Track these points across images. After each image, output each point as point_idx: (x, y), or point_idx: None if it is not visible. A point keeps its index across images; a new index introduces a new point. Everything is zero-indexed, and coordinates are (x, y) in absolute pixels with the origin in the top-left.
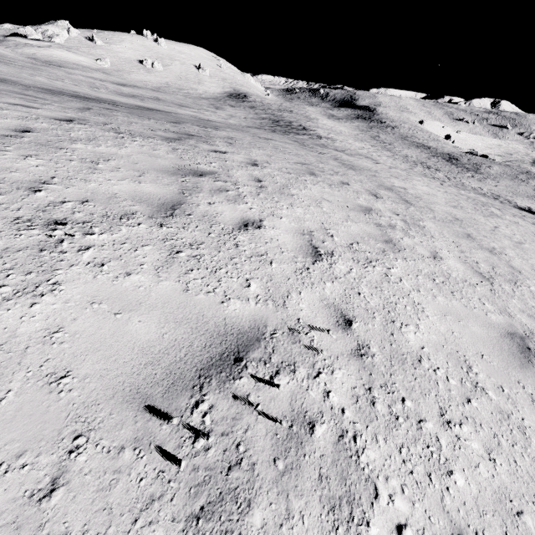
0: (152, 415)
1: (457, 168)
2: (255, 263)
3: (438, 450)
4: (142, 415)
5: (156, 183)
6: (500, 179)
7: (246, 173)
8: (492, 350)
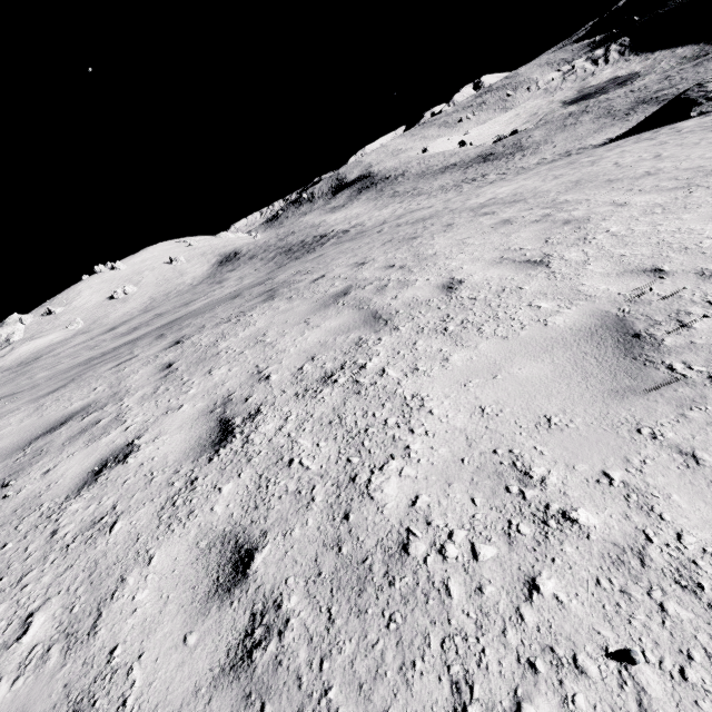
0: (657, 392)
1: (501, 160)
2: (511, 296)
3: None
4: (649, 396)
5: (329, 318)
6: (551, 139)
7: (371, 270)
8: None
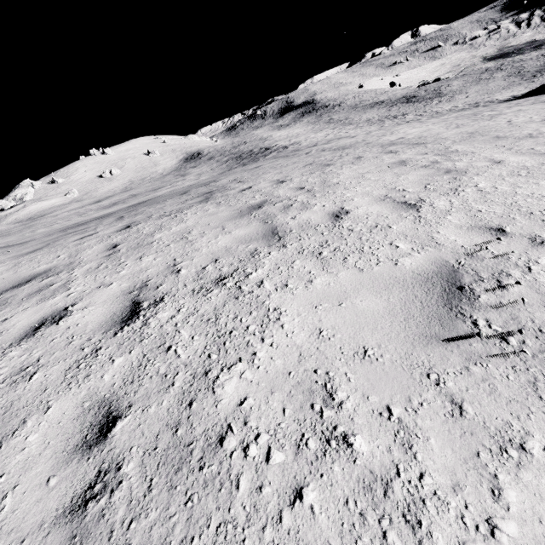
0: (456, 343)
1: (420, 103)
2: (380, 233)
3: None
4: (448, 346)
5: (240, 227)
6: (466, 89)
7: (285, 189)
8: None
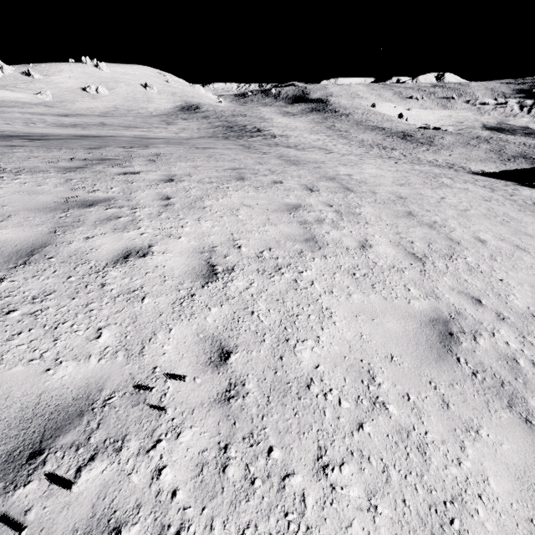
0: None
1: (412, 144)
2: (120, 304)
3: (299, 516)
4: None
5: (21, 226)
6: (453, 148)
7: (153, 192)
8: (406, 347)
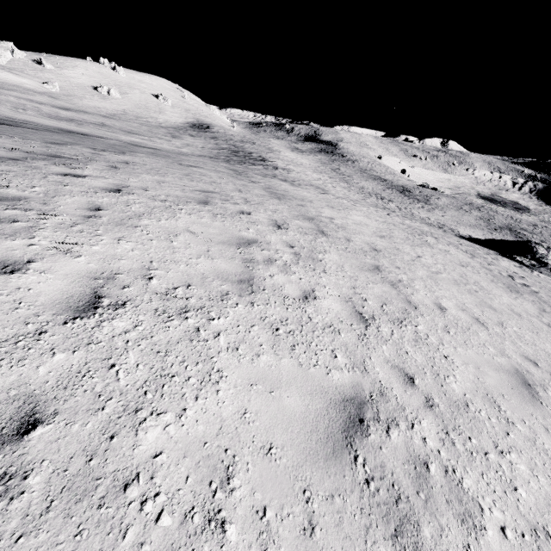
0: None
1: (409, 199)
2: None
3: None
4: None
5: None
6: (447, 209)
7: (84, 200)
8: (296, 435)
